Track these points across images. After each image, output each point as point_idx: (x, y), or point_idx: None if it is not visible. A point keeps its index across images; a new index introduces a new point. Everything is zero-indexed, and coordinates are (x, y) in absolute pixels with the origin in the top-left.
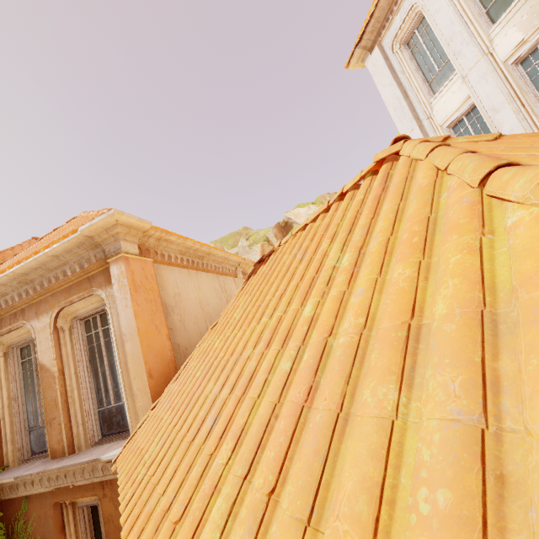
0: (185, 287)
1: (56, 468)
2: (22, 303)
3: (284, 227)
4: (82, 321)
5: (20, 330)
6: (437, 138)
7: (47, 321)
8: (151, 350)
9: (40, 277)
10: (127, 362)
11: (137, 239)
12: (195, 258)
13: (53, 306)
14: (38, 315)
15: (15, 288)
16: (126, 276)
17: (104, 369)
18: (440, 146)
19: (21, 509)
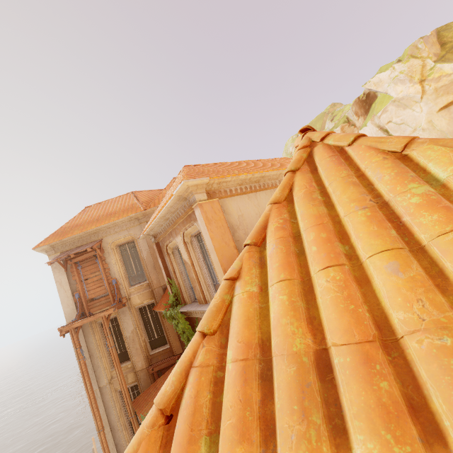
0: (246, 208)
1: (198, 310)
2: (169, 229)
3: (365, 101)
4: (195, 237)
5: (173, 242)
6: (317, 138)
7: (180, 238)
8: (224, 258)
9: (170, 216)
10: (214, 264)
11: (204, 189)
12: (252, 184)
13: (180, 231)
14: (176, 235)
15: (164, 222)
16: (202, 216)
17: (210, 263)
18: (288, 172)
19: (196, 322)
